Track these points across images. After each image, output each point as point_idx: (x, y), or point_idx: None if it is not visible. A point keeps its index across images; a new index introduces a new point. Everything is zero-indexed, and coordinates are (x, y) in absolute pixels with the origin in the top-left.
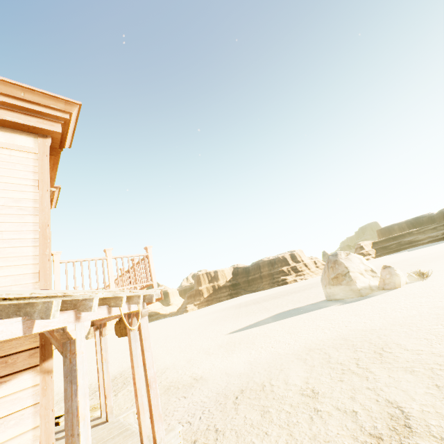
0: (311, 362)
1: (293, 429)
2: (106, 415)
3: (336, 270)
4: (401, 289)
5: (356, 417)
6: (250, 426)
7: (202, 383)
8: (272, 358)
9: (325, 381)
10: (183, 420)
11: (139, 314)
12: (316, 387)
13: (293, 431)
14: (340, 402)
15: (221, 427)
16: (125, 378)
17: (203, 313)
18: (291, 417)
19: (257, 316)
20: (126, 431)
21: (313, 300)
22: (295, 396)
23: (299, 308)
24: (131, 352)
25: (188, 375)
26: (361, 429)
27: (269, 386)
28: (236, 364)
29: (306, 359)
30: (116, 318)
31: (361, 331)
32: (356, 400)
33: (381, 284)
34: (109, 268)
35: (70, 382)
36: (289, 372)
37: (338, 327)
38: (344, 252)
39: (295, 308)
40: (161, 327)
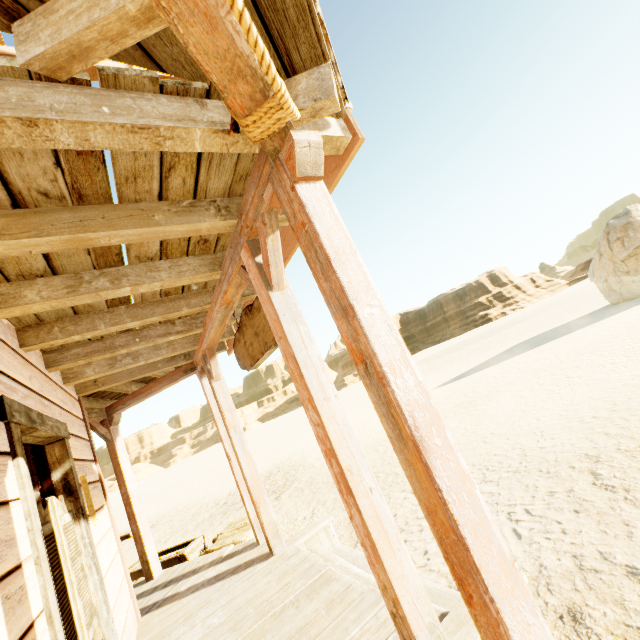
0: None
1: None
2: (266, 542)
3: (630, 241)
4: None
5: None
6: None
7: None
8: (598, 390)
9: None
10: None
11: (283, 170)
12: None
13: None
14: None
15: None
16: (286, 472)
17: None
18: None
19: (473, 358)
20: (326, 583)
21: (575, 314)
22: None
23: (556, 329)
24: (289, 355)
25: None
26: None
27: None
28: (505, 417)
29: None
30: (224, 300)
31: None
32: None
33: None
34: None
35: None
36: None
37: None
38: None
39: (545, 331)
40: None
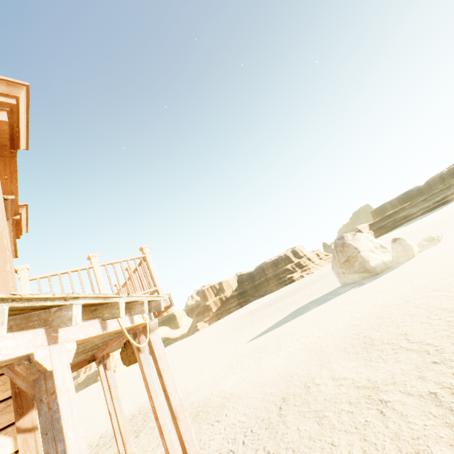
0: (353, 349)
1: (364, 432)
2: None
3: (345, 253)
4: (416, 258)
5: (438, 399)
6: (308, 439)
7: (234, 400)
8: (306, 355)
9: (378, 367)
10: (223, 449)
11: (146, 329)
12: (370, 375)
13: (366, 434)
14: (408, 386)
15: (273, 449)
16: (145, 414)
17: (215, 328)
18: (355, 418)
19: (274, 317)
20: None
21: (328, 289)
22: (350, 391)
23: (315, 300)
24: (145, 379)
25: (216, 395)
26: (452, 413)
27: (314, 386)
28: (268, 371)
29: (345, 347)
30: (120, 342)
31: (394, 305)
32: (427, 379)
33: (394, 257)
34: (98, 277)
35: (52, 440)
36: (332, 365)
37: (367, 308)
38: (350, 233)
39: (311, 301)
40: (174, 351)
